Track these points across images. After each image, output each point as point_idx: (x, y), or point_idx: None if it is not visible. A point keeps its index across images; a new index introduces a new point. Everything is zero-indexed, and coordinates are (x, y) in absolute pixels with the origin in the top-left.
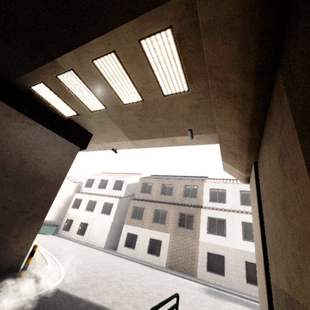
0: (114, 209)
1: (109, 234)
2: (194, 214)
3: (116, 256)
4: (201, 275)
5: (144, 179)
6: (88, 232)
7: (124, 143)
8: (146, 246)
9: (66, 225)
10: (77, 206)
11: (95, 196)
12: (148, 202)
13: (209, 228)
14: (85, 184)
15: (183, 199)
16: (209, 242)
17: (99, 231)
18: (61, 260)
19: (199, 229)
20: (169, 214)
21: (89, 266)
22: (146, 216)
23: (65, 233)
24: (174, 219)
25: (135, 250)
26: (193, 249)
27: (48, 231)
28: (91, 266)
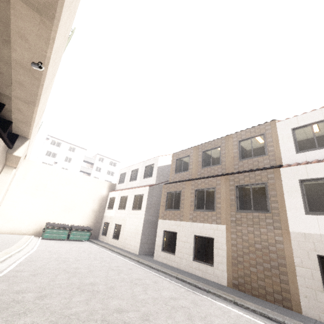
0: (144, 202)
1: (142, 234)
2: (267, 182)
3: (144, 266)
4: (312, 309)
5: (177, 154)
6: (122, 235)
7: (17, 19)
8: (190, 248)
9: (104, 230)
10: (111, 206)
11: (125, 190)
12: (184, 181)
13: (308, 203)
14: (118, 181)
15: (240, 163)
16: (319, 233)
17: (131, 232)
18: (1, 281)
19: (284, 208)
20: (219, 192)
21: (42, 293)
22: (185, 203)
23: (103, 238)
24: (228, 198)
25: (176, 255)
26: (277, 249)
27: (80, 237)
28: (43, 294)
